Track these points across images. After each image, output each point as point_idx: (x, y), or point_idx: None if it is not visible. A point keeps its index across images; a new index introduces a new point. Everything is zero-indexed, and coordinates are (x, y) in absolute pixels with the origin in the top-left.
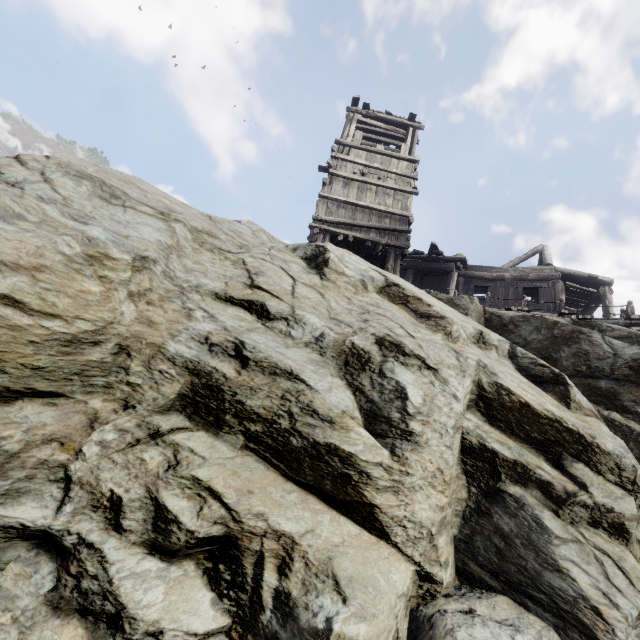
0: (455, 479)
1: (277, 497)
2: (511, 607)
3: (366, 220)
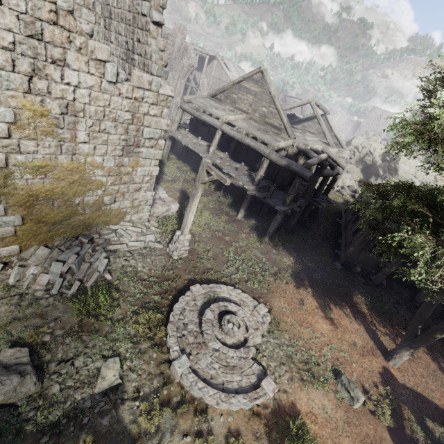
0: None
1: None
2: None
3: None
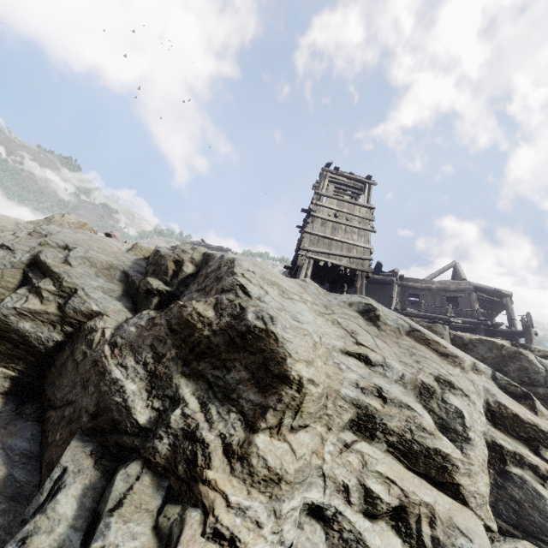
0: None
1: (411, 481)
2: (532, 547)
3: (339, 250)
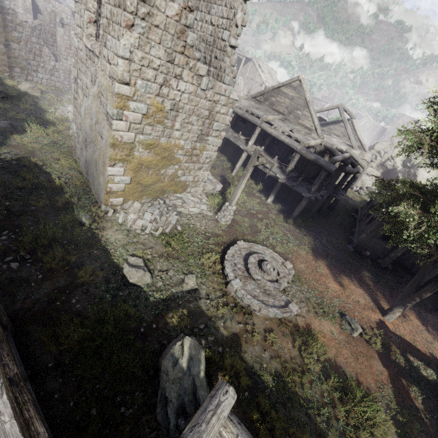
0: None
1: None
2: None
3: None
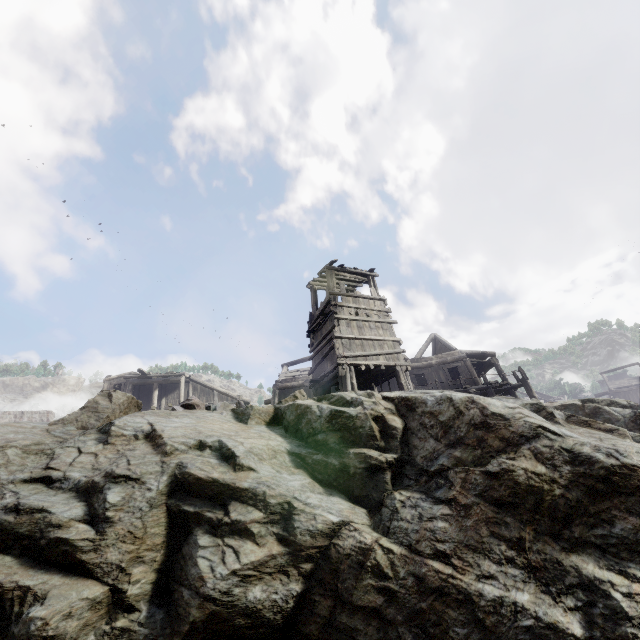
0: None
1: None
2: None
3: (373, 349)
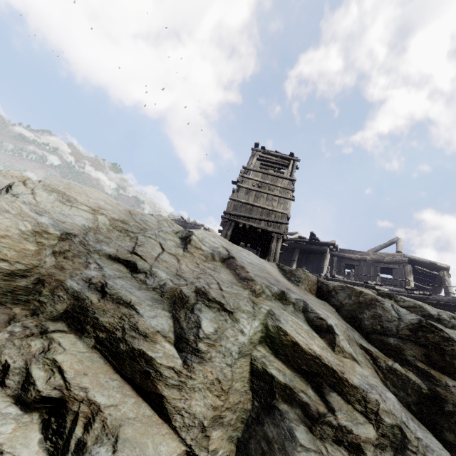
0: (243, 393)
1: (103, 381)
2: None
3: (259, 215)
